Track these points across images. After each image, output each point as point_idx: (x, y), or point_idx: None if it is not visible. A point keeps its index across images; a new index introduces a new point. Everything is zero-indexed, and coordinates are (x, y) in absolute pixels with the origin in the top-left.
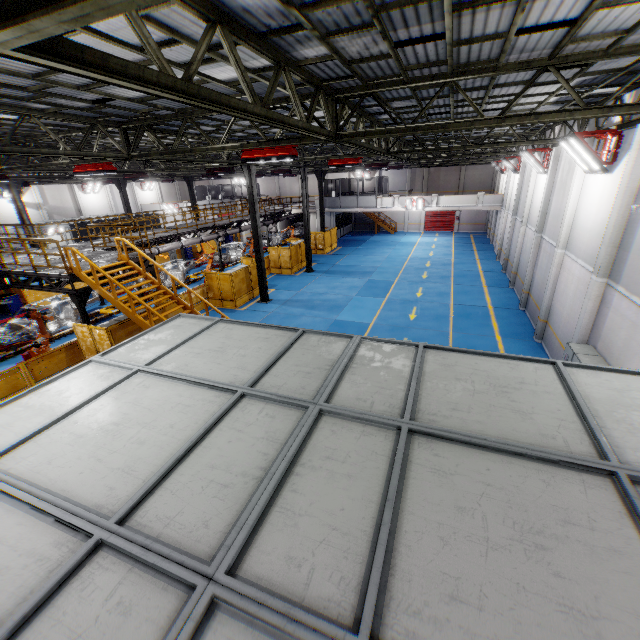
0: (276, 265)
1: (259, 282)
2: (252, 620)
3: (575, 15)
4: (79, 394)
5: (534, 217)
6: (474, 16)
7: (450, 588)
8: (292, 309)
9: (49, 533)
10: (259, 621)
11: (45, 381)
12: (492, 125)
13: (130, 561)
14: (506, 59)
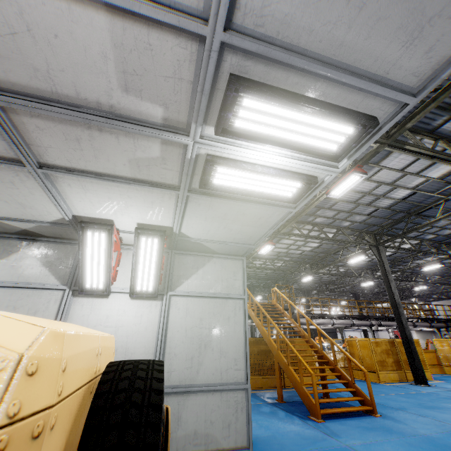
0: (448, 362)
1: (407, 356)
2: None
3: None
4: None
5: None
6: None
7: None
8: None
9: None
10: None
11: None
12: None
13: None
14: None
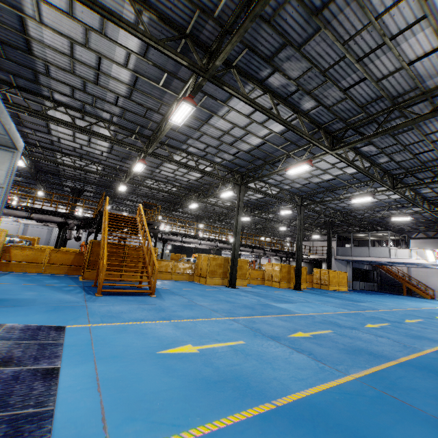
0: (269, 278)
1: (230, 269)
2: None
3: None
4: None
5: None
6: None
7: None
8: (243, 292)
9: None
10: None
11: None
12: None
13: None
14: None
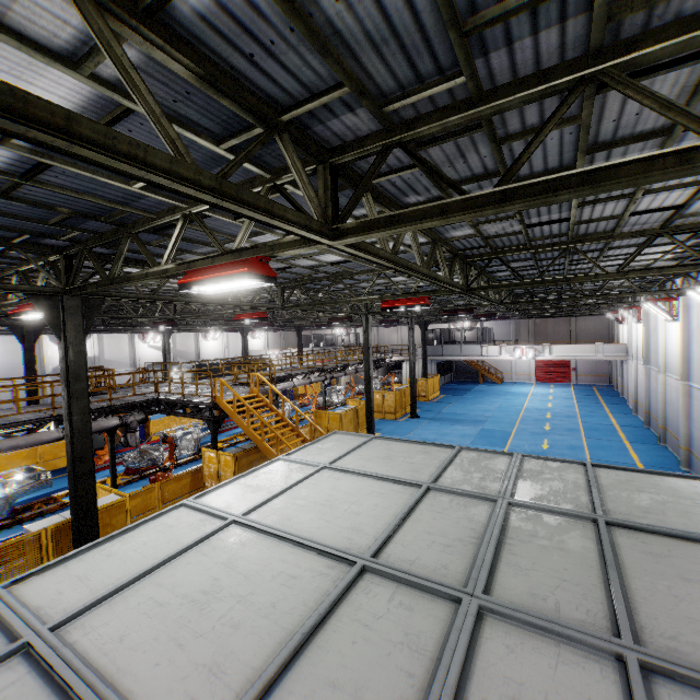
0: (379, 409)
1: (367, 423)
2: (520, 625)
3: (679, 202)
4: (283, 480)
5: (672, 365)
6: (594, 207)
7: (698, 627)
8: None
9: (318, 560)
10: (526, 626)
11: (252, 469)
12: (616, 277)
13: (394, 582)
14: (620, 230)
